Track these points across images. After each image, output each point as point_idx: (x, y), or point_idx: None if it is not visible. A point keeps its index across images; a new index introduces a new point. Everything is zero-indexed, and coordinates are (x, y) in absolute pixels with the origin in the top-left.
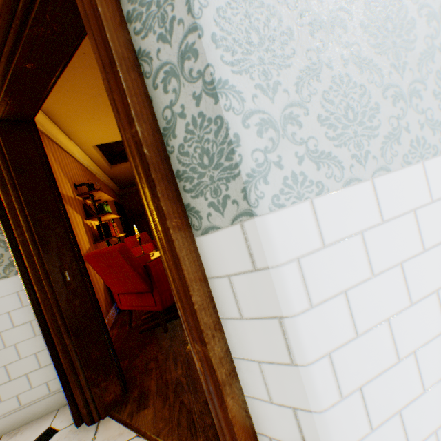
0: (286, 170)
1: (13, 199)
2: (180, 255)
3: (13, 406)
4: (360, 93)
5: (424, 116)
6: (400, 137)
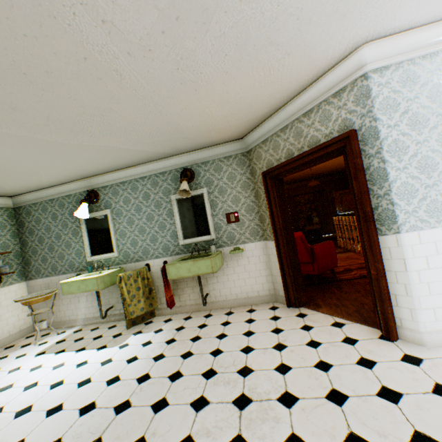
0: (410, 223)
1: (278, 211)
2: (374, 240)
3: (256, 294)
4: (440, 203)
5: None
6: None
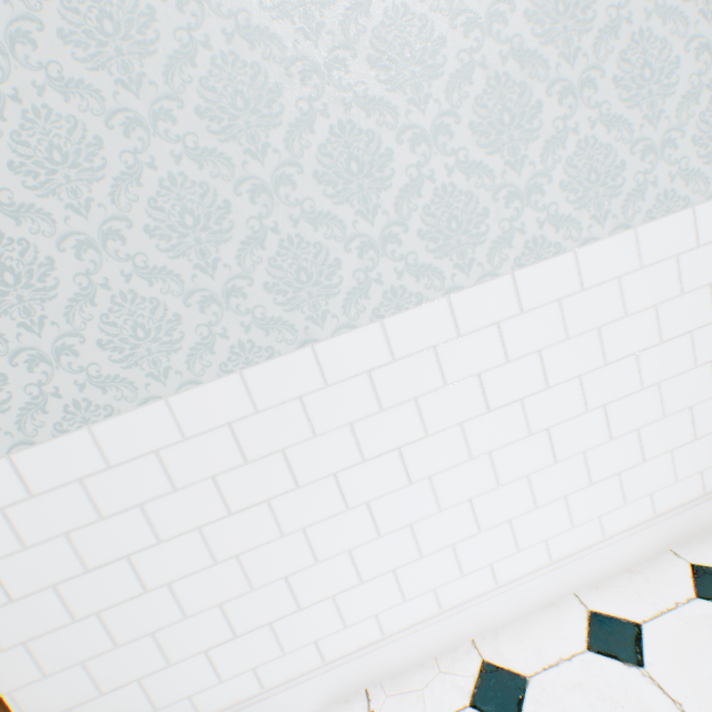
0: None
1: None
2: None
3: None
4: None
5: (87, 374)
6: (49, 404)
